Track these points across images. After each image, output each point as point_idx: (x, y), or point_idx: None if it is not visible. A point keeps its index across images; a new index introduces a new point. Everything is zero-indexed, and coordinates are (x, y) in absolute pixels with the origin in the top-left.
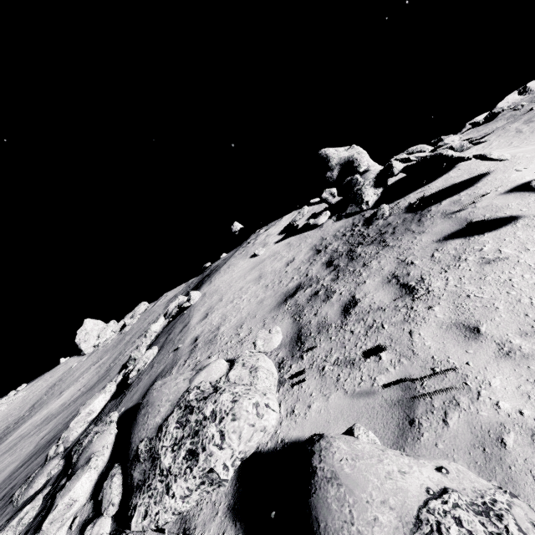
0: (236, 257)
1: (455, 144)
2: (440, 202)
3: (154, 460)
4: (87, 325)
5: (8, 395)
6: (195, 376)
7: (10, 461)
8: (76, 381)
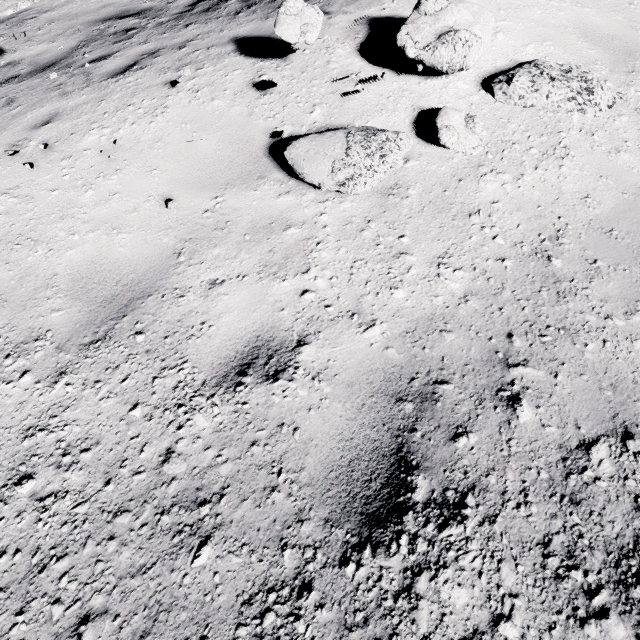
0: None
1: None
2: None
3: None
4: None
5: None
6: None
7: None
8: None
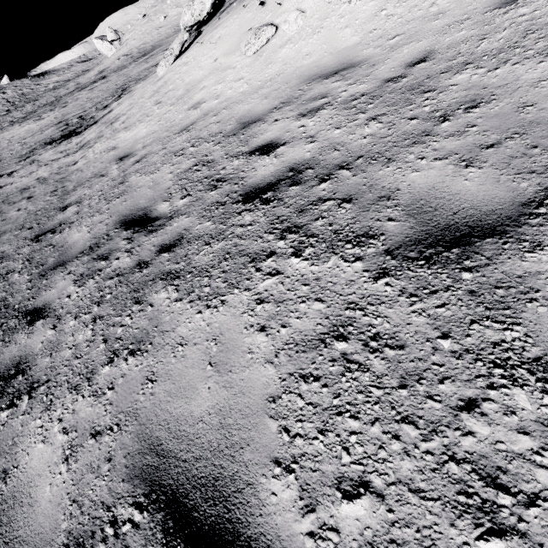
0: None
1: None
2: None
3: None
4: None
5: None
6: None
7: None
8: None
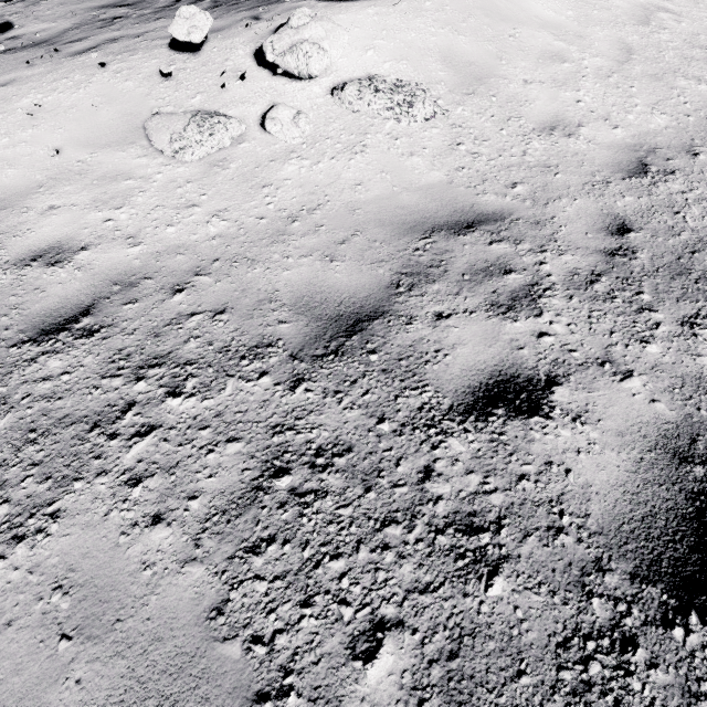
0: None
1: None
2: None
3: None
4: None
5: None
6: None
7: None
8: None
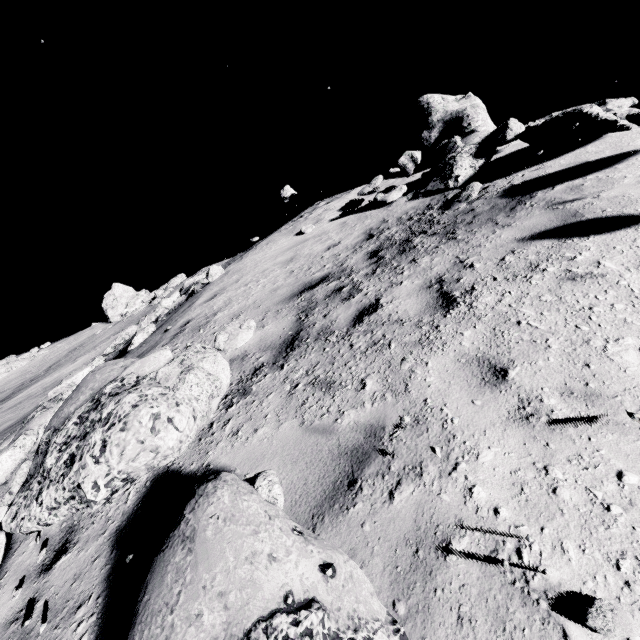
0: (280, 233)
1: (621, 111)
2: (554, 187)
3: (45, 455)
4: (115, 290)
5: (31, 351)
6: (129, 365)
7: (9, 418)
8: (93, 349)
